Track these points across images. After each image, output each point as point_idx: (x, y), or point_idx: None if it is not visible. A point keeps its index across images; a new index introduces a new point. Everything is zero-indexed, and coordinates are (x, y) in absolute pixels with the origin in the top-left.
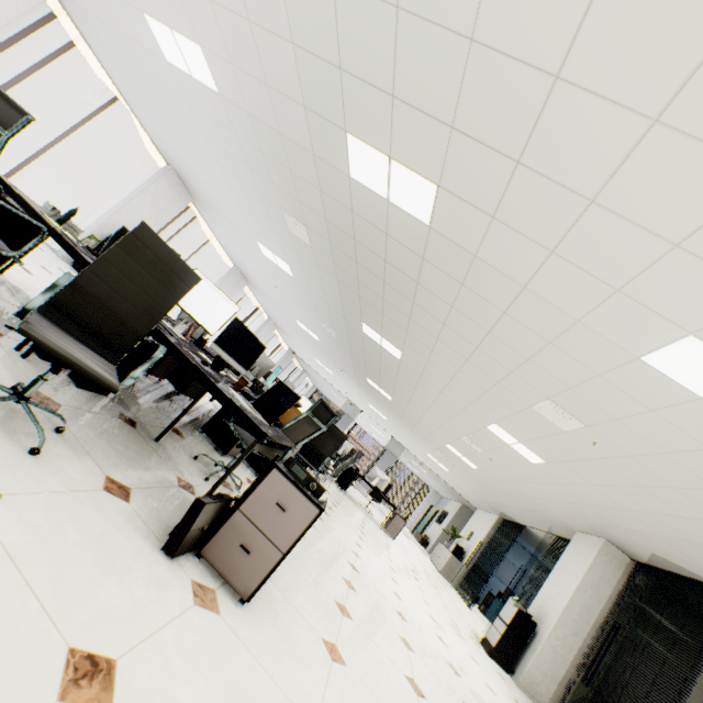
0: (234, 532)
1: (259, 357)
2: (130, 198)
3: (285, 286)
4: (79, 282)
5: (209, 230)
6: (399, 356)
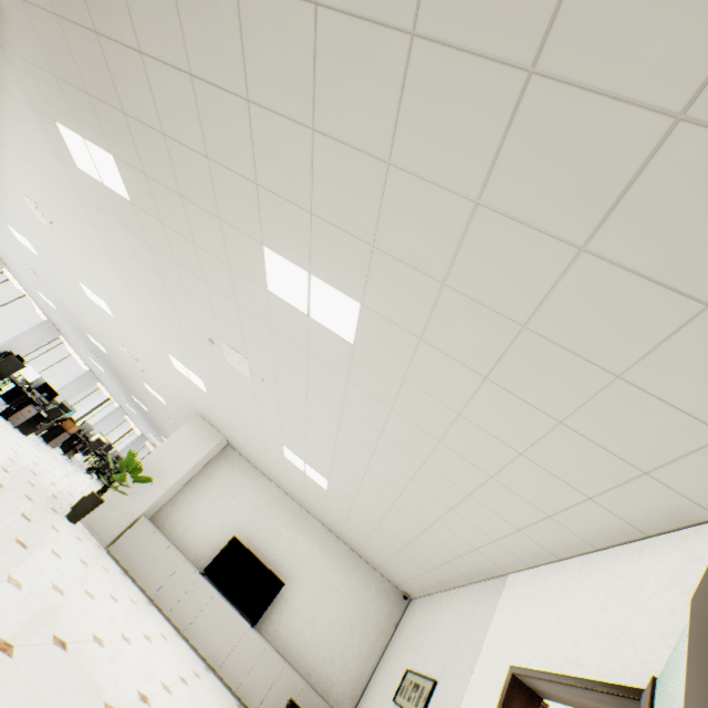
0: (18, 415)
1: (66, 404)
2: (23, 334)
3: (109, 379)
4: None
5: (73, 349)
6: (148, 410)
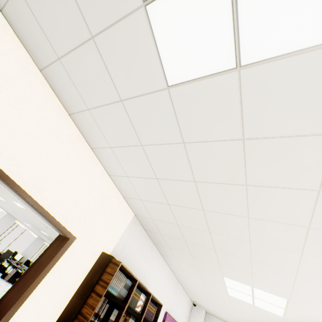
0: (8, 275)
1: None
2: (28, 246)
3: None
4: (1, 256)
5: None
6: None
